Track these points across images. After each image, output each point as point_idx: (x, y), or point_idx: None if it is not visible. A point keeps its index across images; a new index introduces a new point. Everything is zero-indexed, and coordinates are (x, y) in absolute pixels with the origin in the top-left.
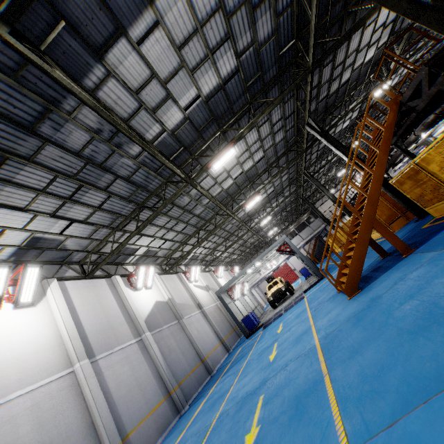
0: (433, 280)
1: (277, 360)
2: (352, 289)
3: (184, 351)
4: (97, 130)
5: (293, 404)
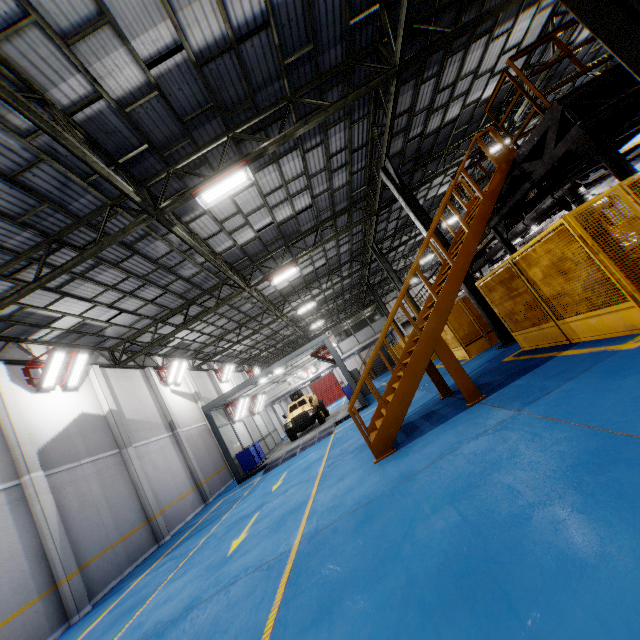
0: (494, 473)
1: (235, 558)
2: (384, 446)
3: (115, 504)
4: None
5: None
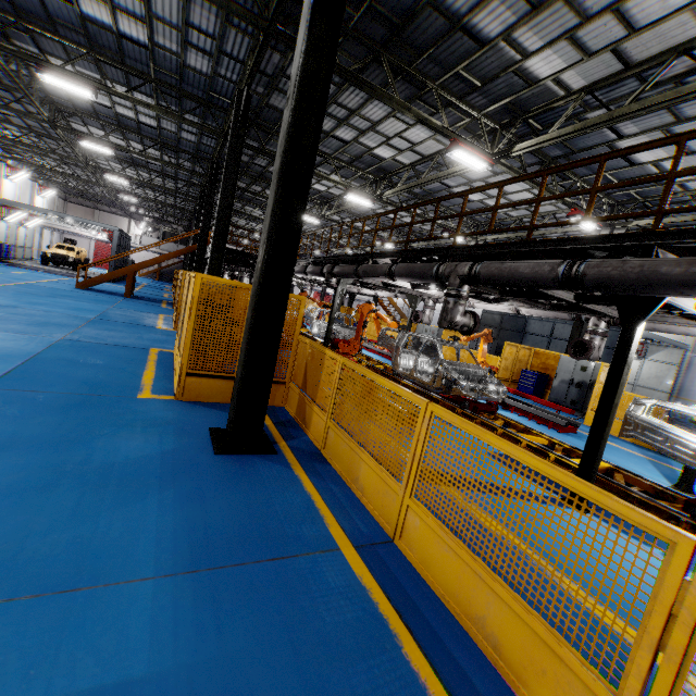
0: (93, 297)
1: None
2: (82, 286)
3: None
4: None
5: None
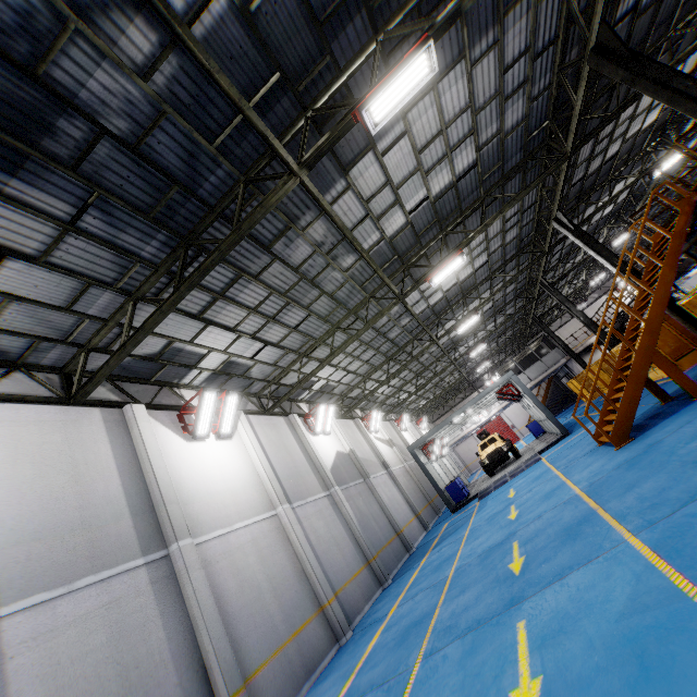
0: None
1: (523, 516)
2: (621, 438)
3: (375, 517)
4: (320, 244)
5: (562, 534)
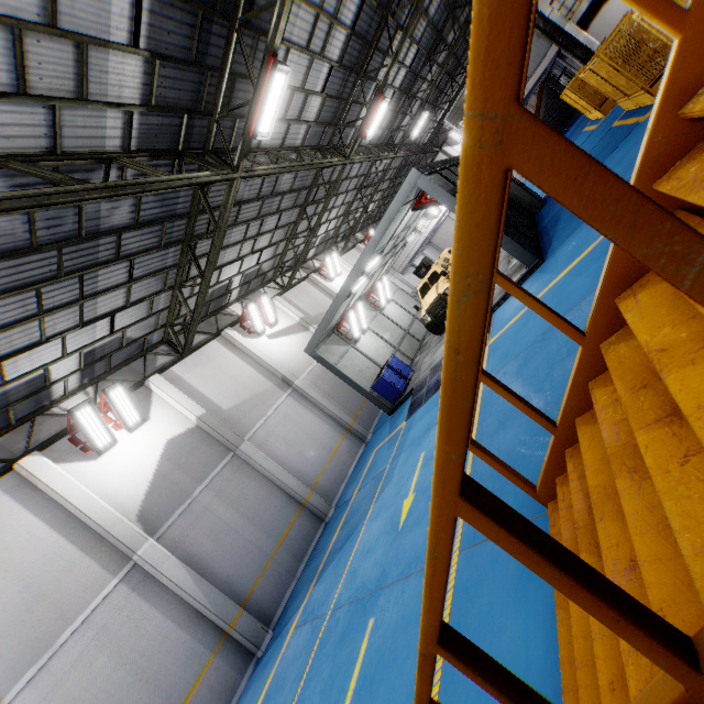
0: None
1: None
2: None
3: (255, 513)
4: None
5: None
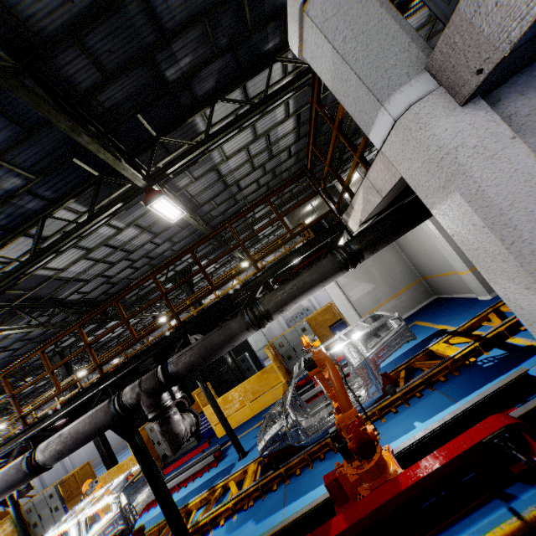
0: None
1: None
2: None
3: None
4: None
5: None
